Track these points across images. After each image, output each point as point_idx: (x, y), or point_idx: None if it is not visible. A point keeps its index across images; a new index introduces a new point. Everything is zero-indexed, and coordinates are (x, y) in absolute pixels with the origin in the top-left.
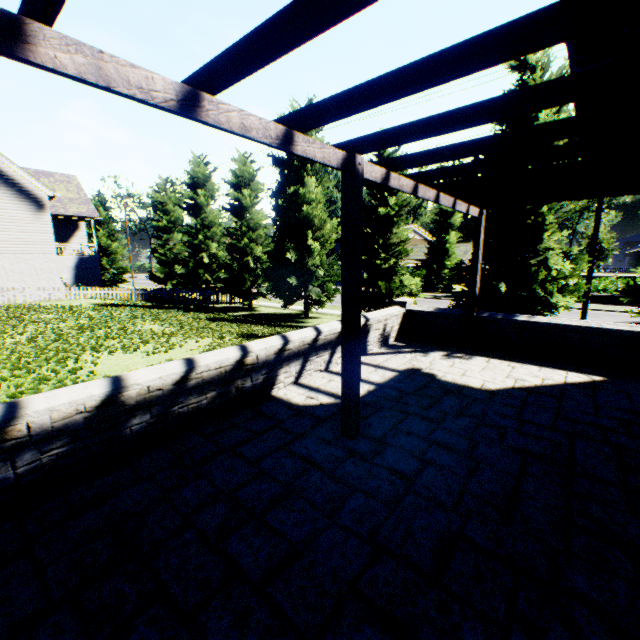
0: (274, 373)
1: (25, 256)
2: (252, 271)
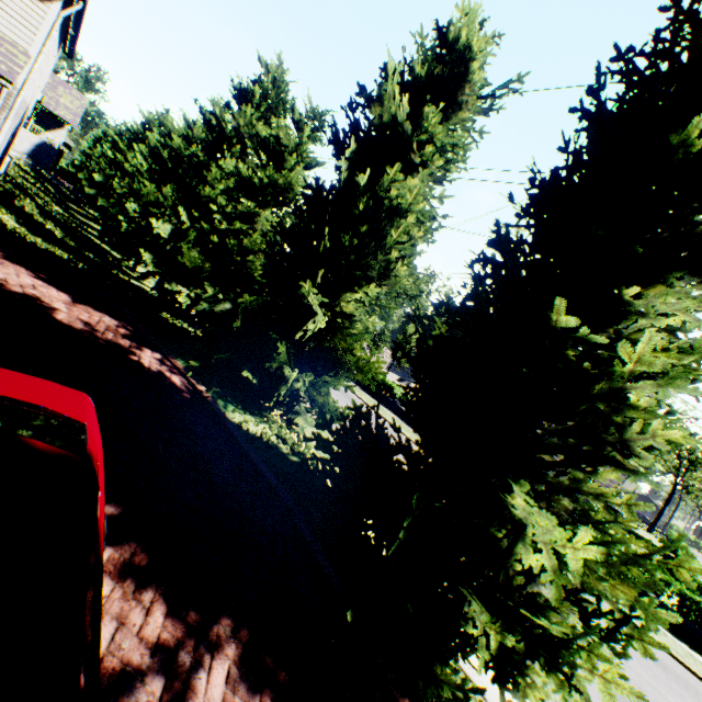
0: None
1: None
2: None
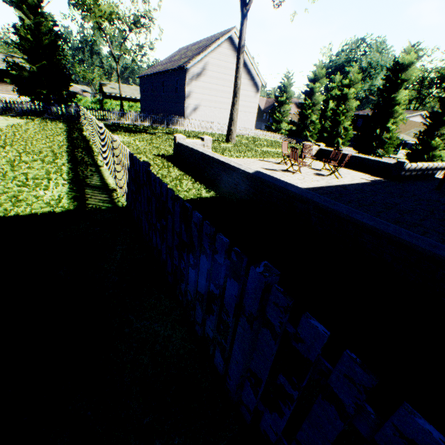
0: (436, 172)
1: (247, 114)
2: (339, 135)
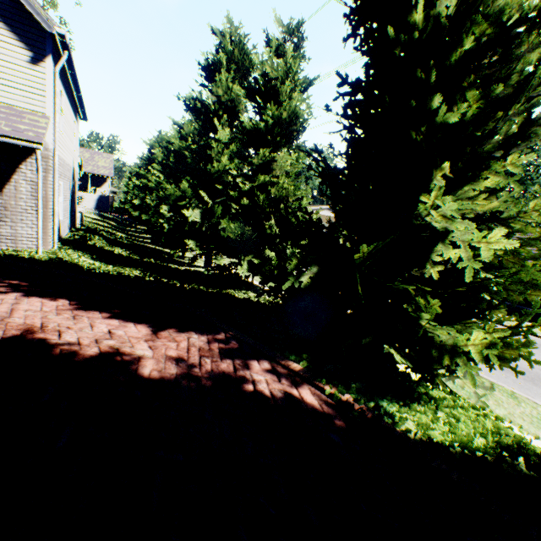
0: None
1: None
2: None
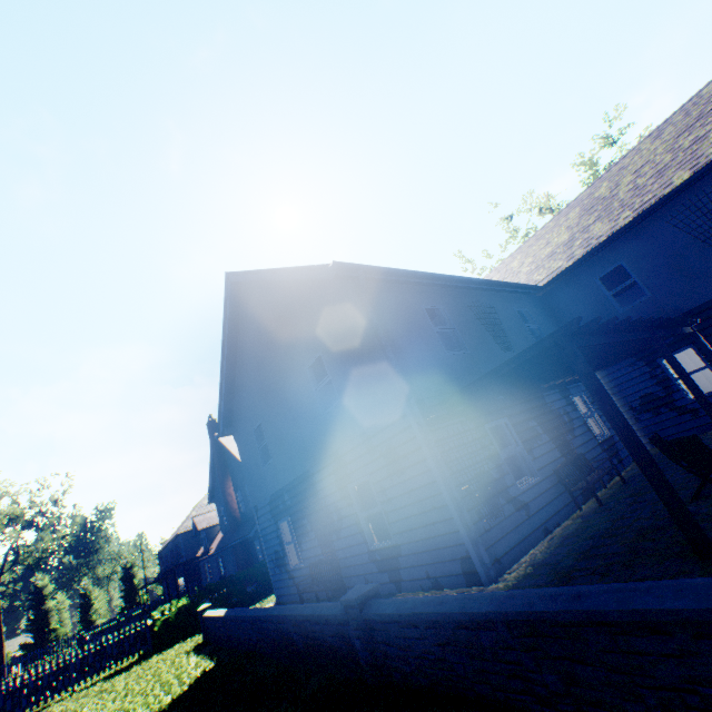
0: None
1: None
2: None
